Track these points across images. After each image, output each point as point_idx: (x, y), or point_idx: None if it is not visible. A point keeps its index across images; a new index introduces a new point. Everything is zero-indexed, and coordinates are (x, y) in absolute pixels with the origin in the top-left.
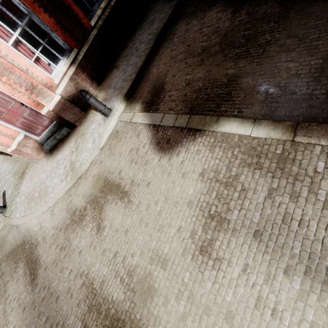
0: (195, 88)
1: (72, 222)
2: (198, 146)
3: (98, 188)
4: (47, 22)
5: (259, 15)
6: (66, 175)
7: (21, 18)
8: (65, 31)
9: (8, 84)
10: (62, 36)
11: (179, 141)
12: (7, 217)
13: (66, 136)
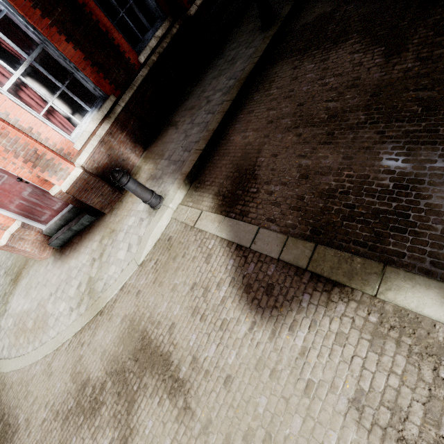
0: (321, 187)
1: (78, 407)
2: (339, 324)
3: (129, 349)
4: (70, 56)
5: None
6: (80, 301)
7: (29, 49)
8: (99, 69)
9: None
10: (92, 77)
11: (292, 297)
12: None
13: (87, 227)
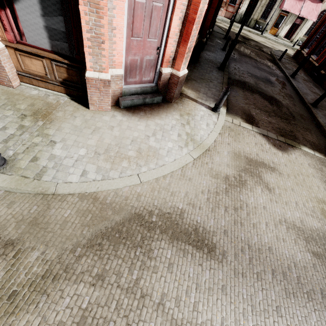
0: (276, 126)
1: (231, 186)
2: (298, 153)
3: (243, 162)
4: None
5: (283, 112)
6: (186, 143)
7: None
8: None
9: (179, 29)
10: None
11: (286, 148)
12: (30, 178)
13: (155, 104)
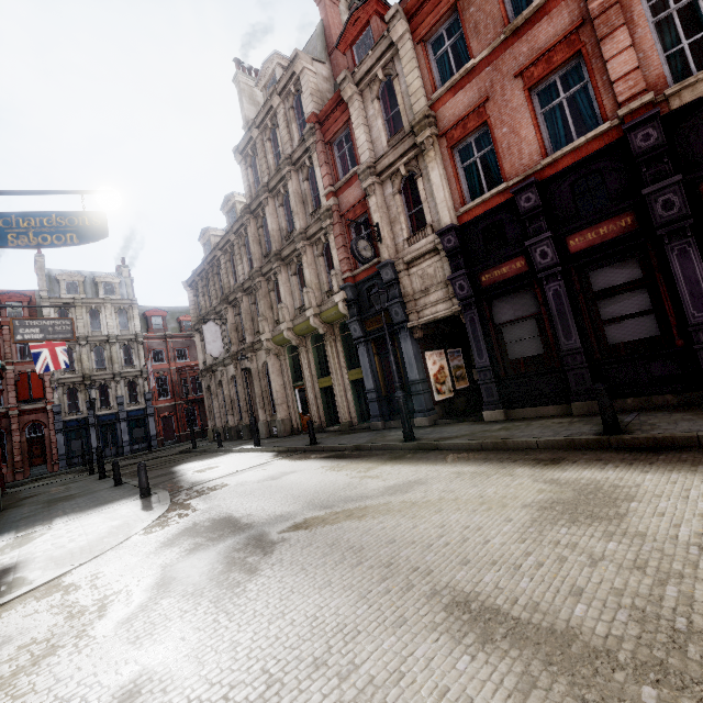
0: None
1: None
2: None
3: None
4: None
5: None
6: None
7: None
8: None
9: None
10: None
11: None
12: None
13: None
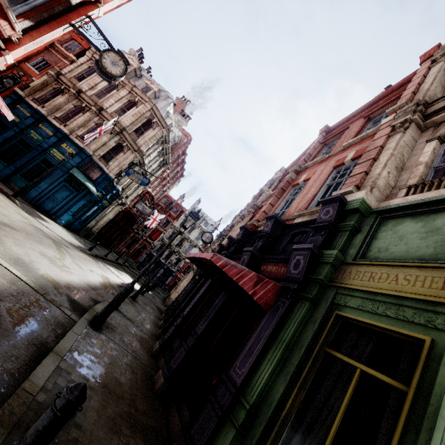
0: None
1: None
2: None
3: None
4: None
5: None
6: None
7: None
8: None
9: None
10: None
11: None
12: None
13: None
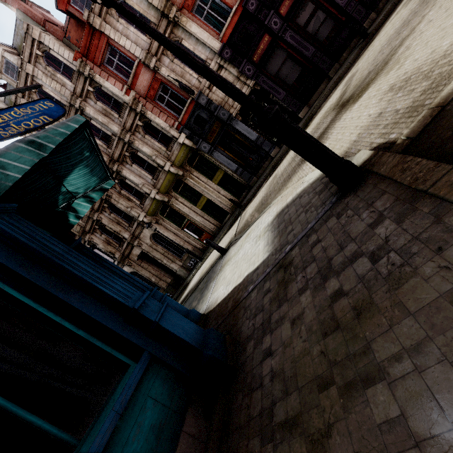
0: None
1: None
2: None
3: None
4: None
5: None
6: None
7: None
8: None
9: None
10: None
11: None
12: None
13: None
